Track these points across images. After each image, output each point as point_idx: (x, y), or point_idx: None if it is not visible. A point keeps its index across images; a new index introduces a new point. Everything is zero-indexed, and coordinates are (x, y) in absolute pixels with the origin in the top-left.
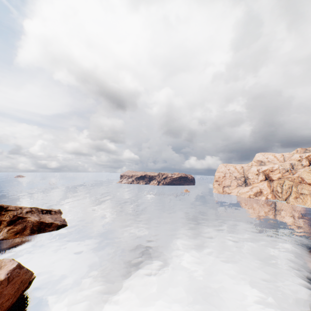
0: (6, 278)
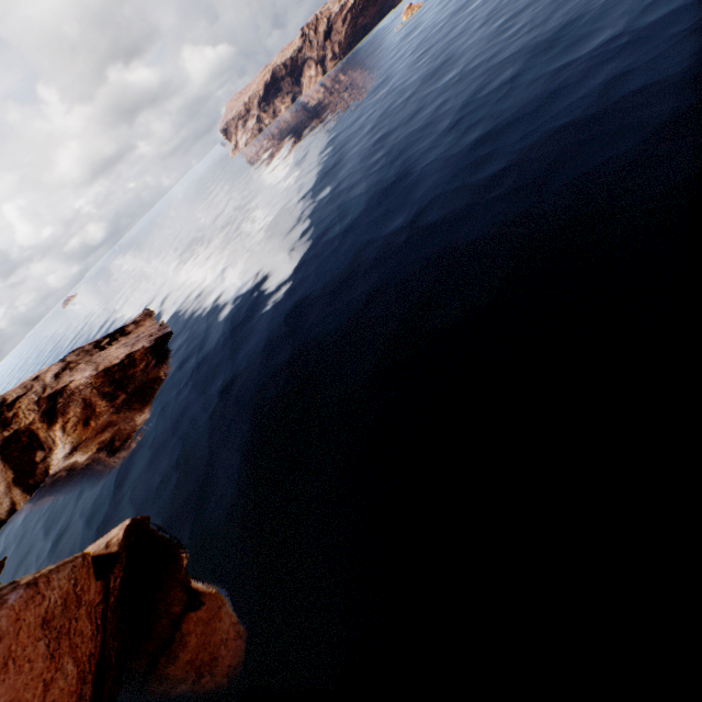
0: None
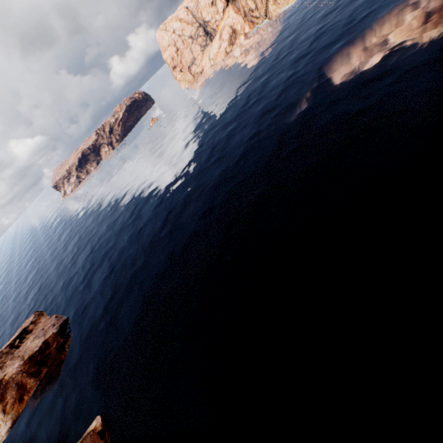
0: None
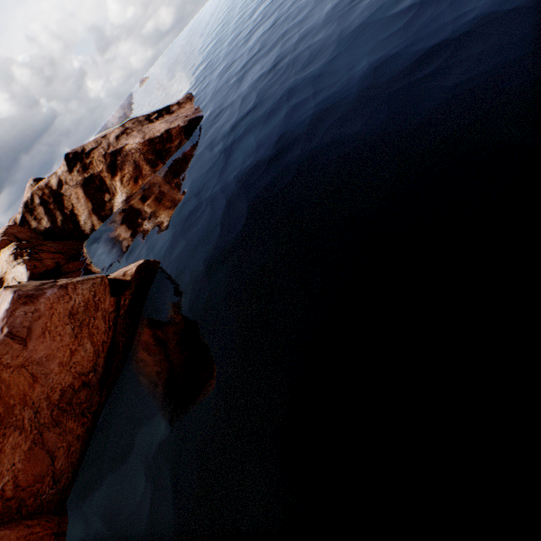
0: (1, 341)
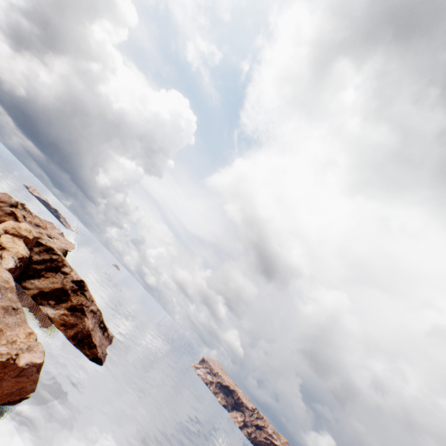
0: (22, 366)
